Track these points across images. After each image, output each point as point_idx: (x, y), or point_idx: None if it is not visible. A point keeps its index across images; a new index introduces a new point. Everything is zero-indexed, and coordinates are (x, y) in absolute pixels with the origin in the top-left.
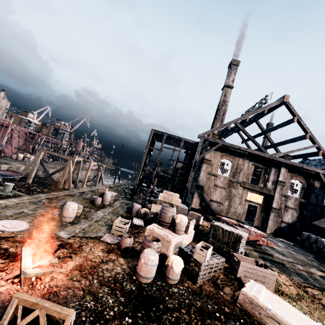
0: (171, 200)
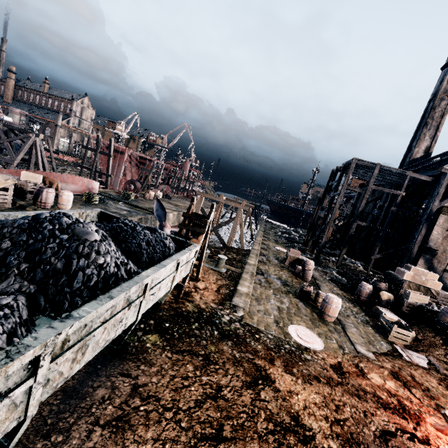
0: (425, 282)
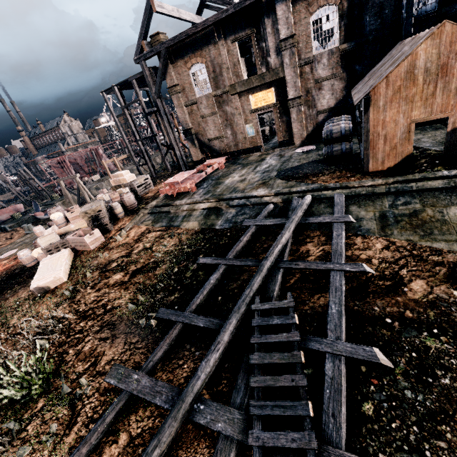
0: (120, 181)
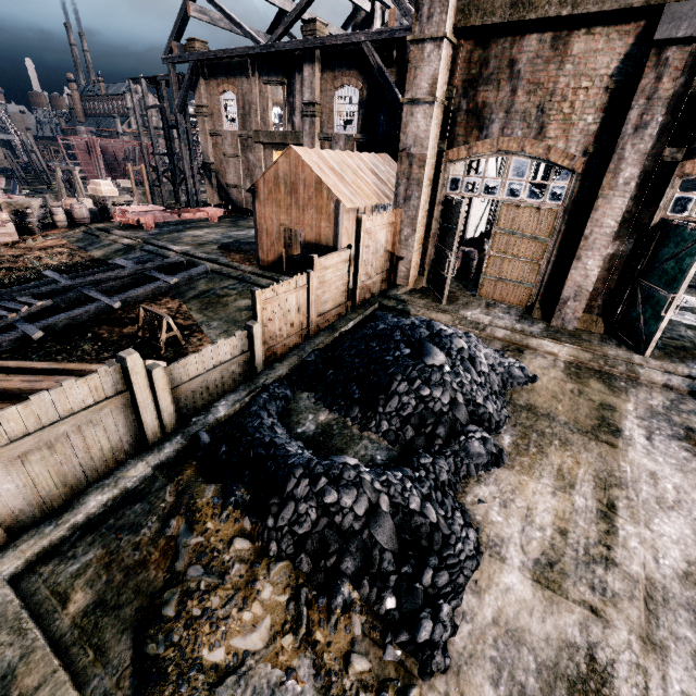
0: (97, 191)
